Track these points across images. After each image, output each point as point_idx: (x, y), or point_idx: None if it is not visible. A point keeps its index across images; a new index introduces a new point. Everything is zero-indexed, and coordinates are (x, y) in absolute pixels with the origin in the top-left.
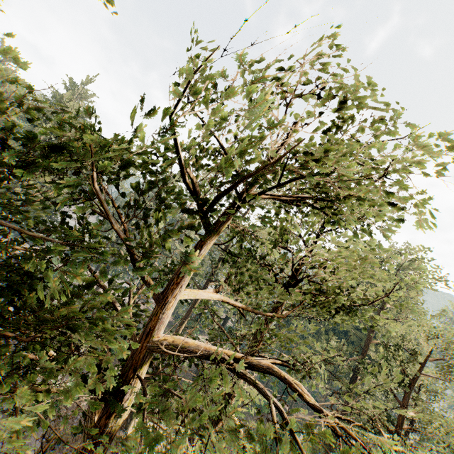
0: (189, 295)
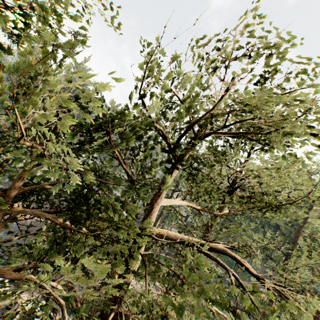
0: (169, 204)
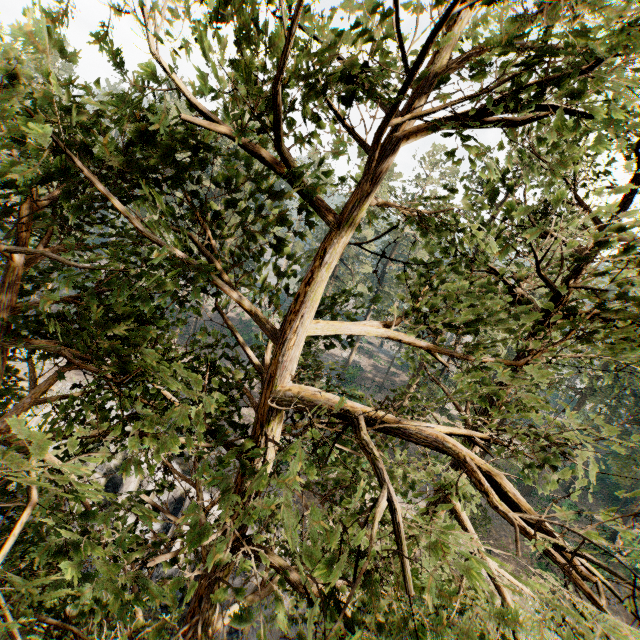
0: (322, 329)
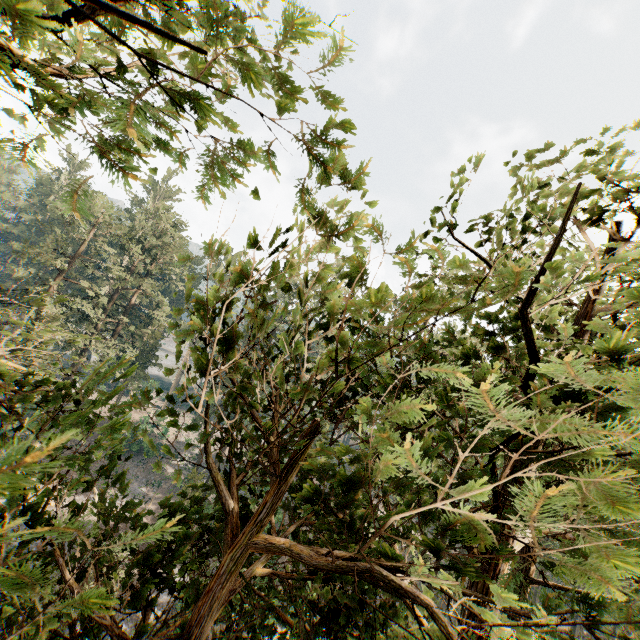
0: None
